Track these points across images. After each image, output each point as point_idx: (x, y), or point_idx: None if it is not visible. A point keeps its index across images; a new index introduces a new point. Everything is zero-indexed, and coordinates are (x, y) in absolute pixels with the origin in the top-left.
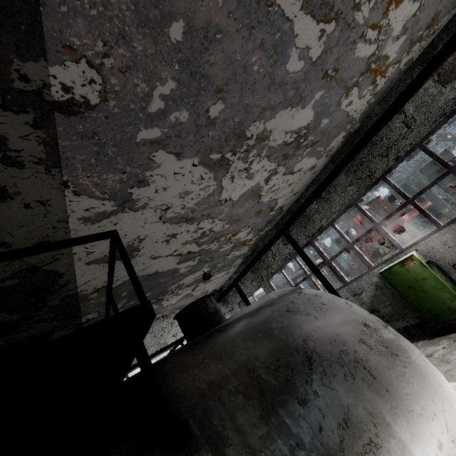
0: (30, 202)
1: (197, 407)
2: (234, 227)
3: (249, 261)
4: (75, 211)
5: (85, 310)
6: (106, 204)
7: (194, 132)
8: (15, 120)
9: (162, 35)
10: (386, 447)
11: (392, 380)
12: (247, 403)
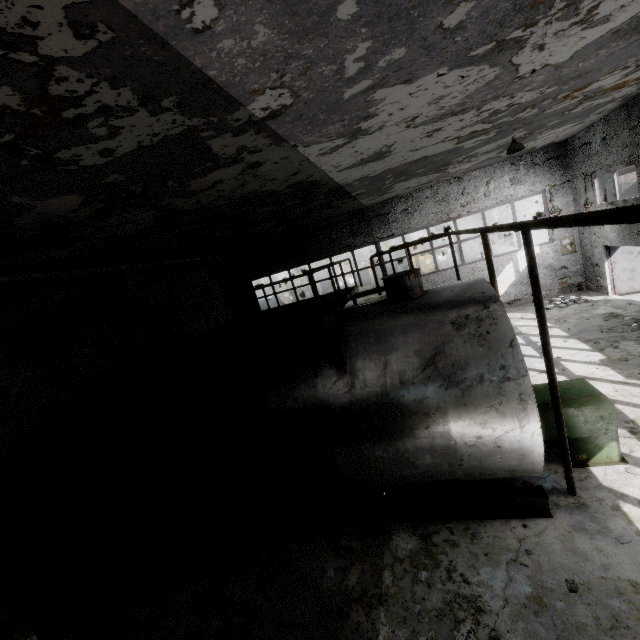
0: (276, 161)
1: (353, 358)
2: (575, 83)
3: (636, 106)
4: (311, 153)
5: (352, 190)
6: (336, 141)
7: (425, 53)
8: (244, 137)
9: (329, 25)
10: (435, 419)
11: (476, 403)
12: (374, 369)
